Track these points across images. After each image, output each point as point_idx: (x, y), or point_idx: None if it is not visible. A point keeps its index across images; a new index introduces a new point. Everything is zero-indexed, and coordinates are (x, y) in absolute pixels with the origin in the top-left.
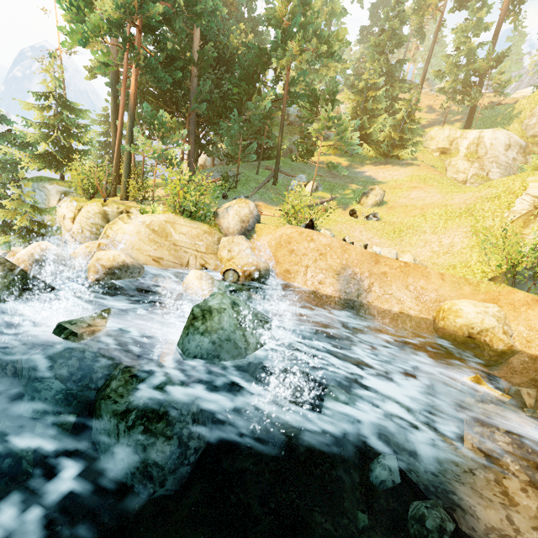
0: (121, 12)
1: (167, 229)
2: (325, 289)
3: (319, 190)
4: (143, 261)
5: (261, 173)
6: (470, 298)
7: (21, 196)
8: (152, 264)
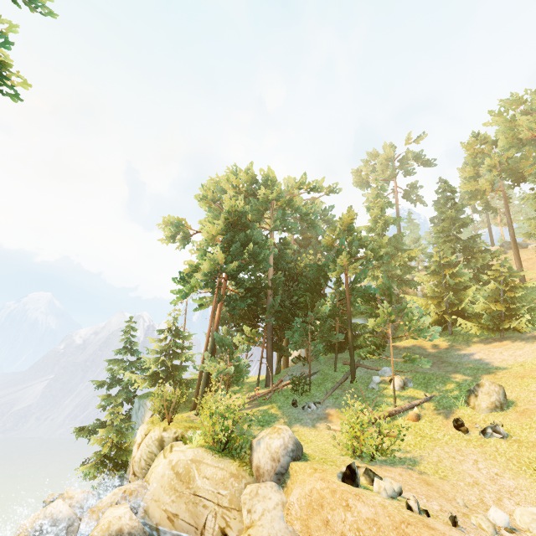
0: (208, 275)
1: (191, 471)
2: None
3: (409, 386)
4: (157, 519)
5: (339, 368)
6: None
7: (132, 411)
8: (165, 524)
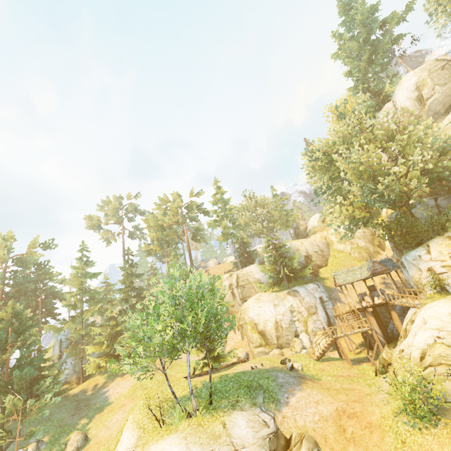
0: None
1: None
2: None
3: (42, 448)
4: None
5: None
6: None
7: None
8: None
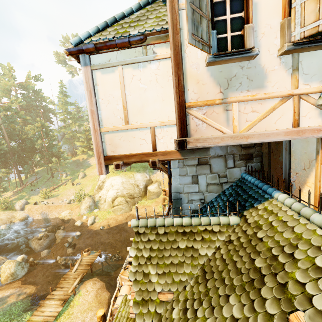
0: None
1: None
2: (39, 218)
3: (68, 175)
4: None
5: (50, 173)
6: (68, 209)
7: None
8: None
